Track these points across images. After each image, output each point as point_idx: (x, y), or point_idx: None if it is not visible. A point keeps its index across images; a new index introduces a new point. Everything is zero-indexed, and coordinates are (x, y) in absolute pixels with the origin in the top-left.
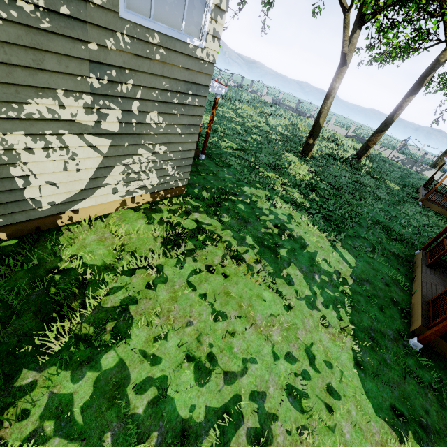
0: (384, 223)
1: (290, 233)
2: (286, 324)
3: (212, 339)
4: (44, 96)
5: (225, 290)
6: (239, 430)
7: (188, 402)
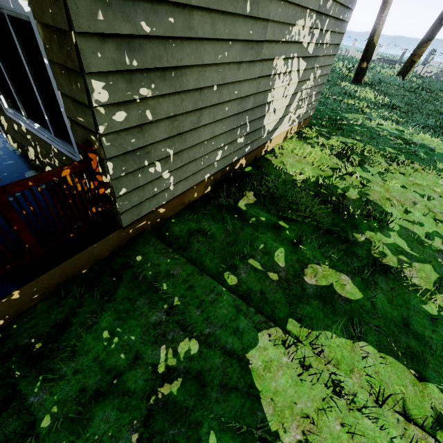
0: None
1: (412, 142)
2: None
3: (438, 210)
4: (301, 17)
5: (412, 182)
6: None
7: None
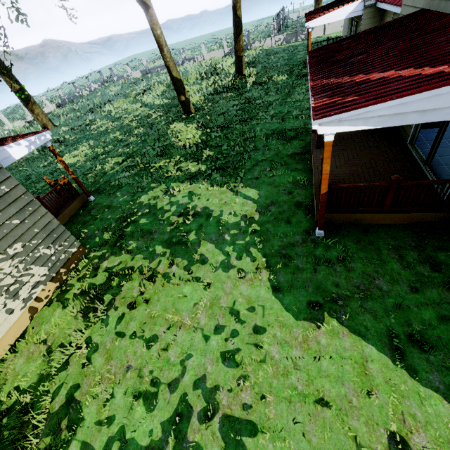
0: (277, 129)
1: (194, 211)
2: (208, 303)
3: (151, 365)
4: None
5: (150, 314)
6: (192, 420)
7: (146, 431)
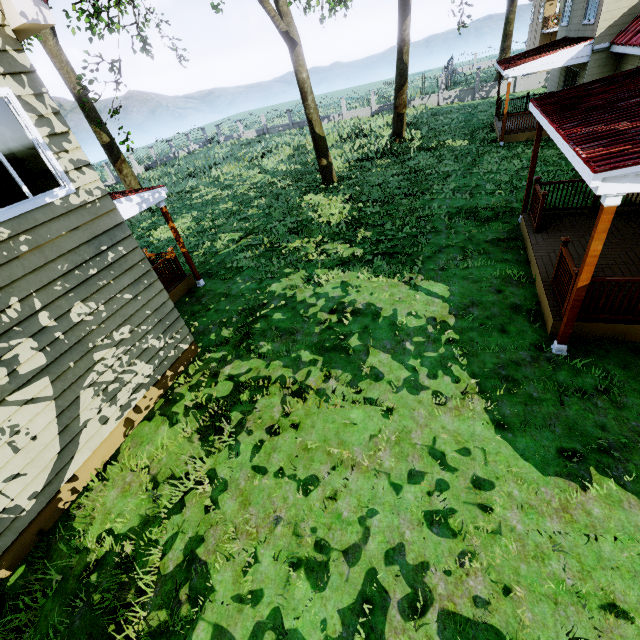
0: (465, 207)
1: (353, 308)
2: (393, 436)
3: (312, 520)
4: None
5: (302, 445)
6: (389, 612)
7: (316, 621)
